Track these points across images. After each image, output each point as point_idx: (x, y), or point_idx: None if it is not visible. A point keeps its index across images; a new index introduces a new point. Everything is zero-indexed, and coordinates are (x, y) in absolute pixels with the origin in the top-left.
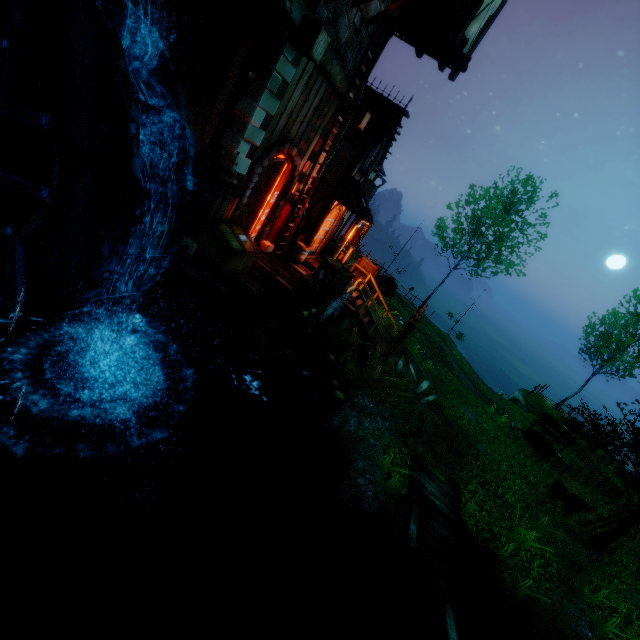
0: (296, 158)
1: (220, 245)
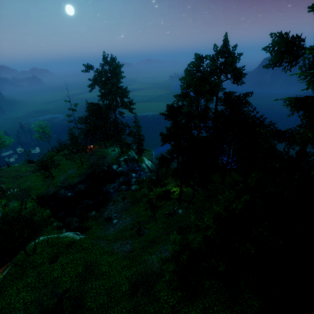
0: None
1: None
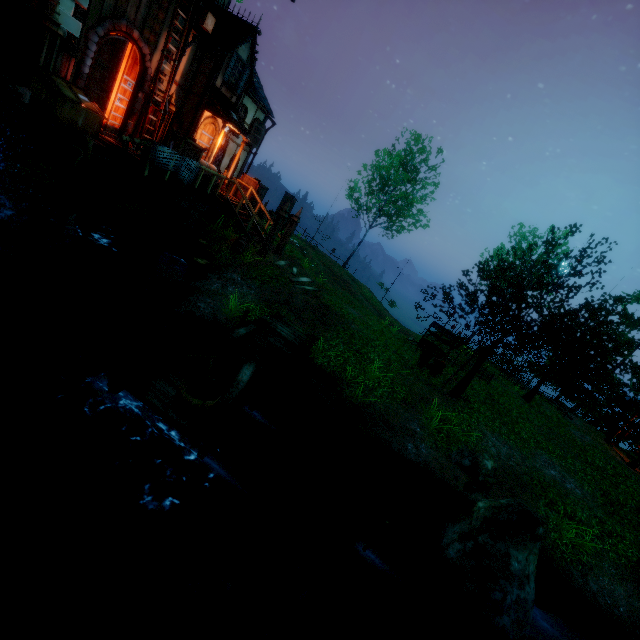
0: (142, 44)
1: (50, 88)
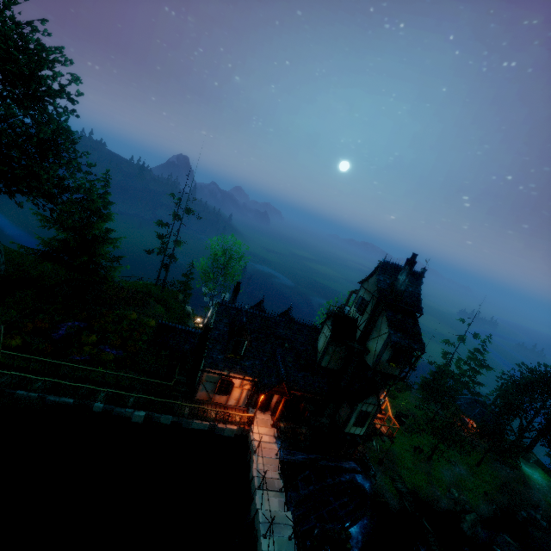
0: None
1: None
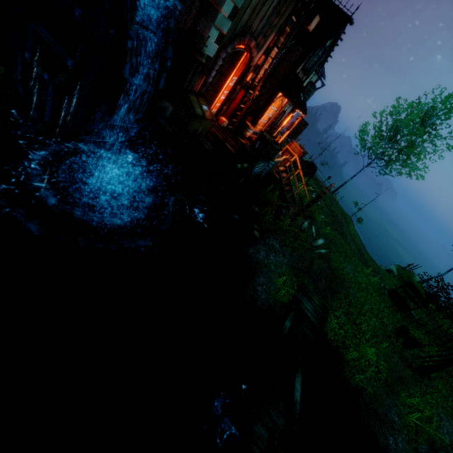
0: (253, 50)
1: (187, 109)
